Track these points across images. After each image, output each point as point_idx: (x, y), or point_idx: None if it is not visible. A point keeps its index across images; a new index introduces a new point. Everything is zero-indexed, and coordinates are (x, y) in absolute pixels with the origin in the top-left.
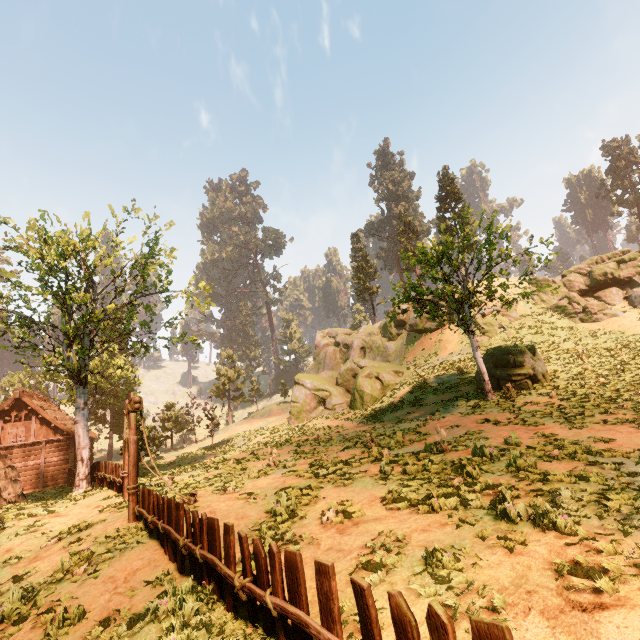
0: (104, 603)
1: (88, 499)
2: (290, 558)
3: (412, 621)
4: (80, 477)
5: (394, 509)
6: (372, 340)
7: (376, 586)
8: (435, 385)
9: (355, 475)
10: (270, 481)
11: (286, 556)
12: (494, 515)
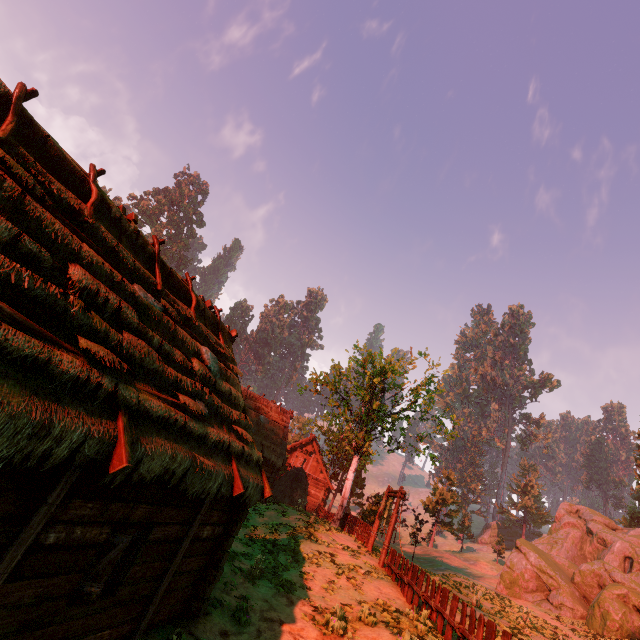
0: (376, 594)
1: (344, 535)
2: (490, 623)
3: None
4: (337, 516)
5: None
6: None
7: None
8: None
9: None
10: None
11: (488, 621)
12: None
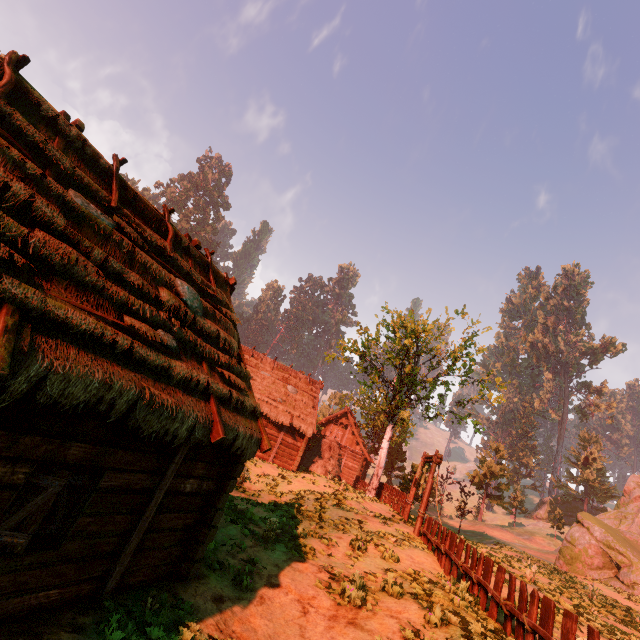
0: (408, 564)
1: (379, 504)
2: (546, 601)
3: None
4: (373, 486)
5: None
6: None
7: None
8: None
9: None
10: None
11: (544, 598)
12: None
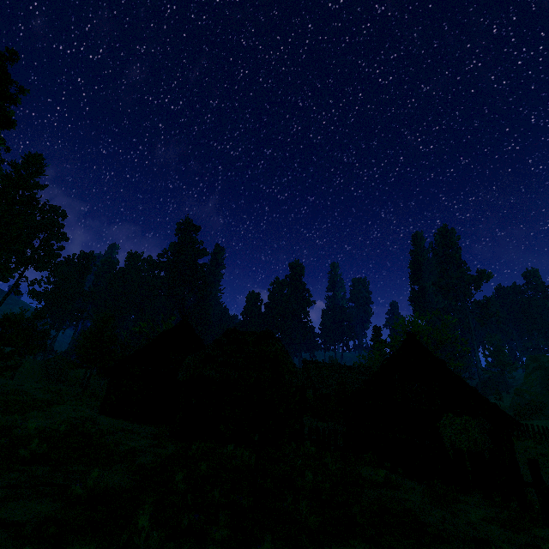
0: None
1: None
2: None
3: None
4: None
5: None
6: None
7: None
8: None
9: None
10: None
11: None
12: None
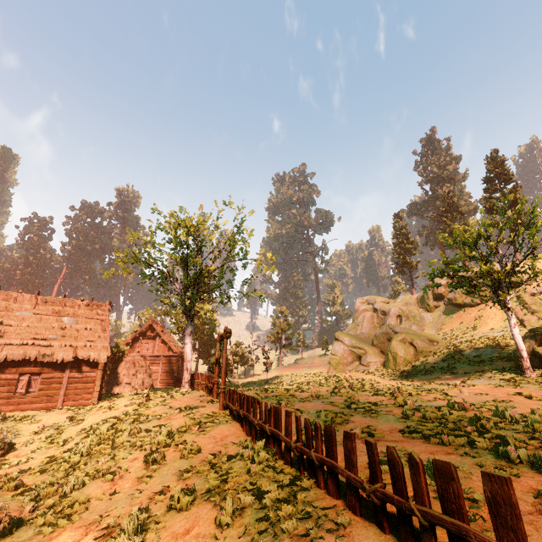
0: (210, 448)
1: (191, 395)
2: (328, 429)
3: (399, 463)
4: (185, 380)
5: (409, 438)
6: (409, 309)
7: (386, 473)
8: (470, 357)
9: (380, 411)
10: (312, 405)
11: (325, 428)
12: (497, 456)
